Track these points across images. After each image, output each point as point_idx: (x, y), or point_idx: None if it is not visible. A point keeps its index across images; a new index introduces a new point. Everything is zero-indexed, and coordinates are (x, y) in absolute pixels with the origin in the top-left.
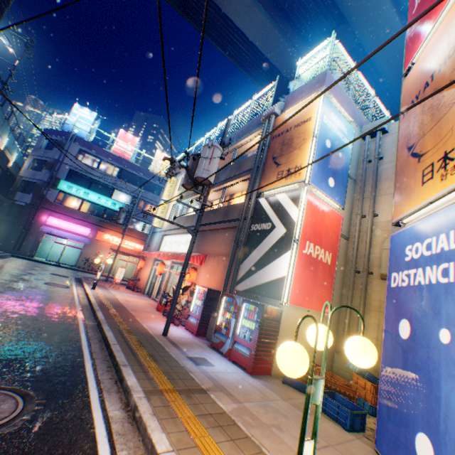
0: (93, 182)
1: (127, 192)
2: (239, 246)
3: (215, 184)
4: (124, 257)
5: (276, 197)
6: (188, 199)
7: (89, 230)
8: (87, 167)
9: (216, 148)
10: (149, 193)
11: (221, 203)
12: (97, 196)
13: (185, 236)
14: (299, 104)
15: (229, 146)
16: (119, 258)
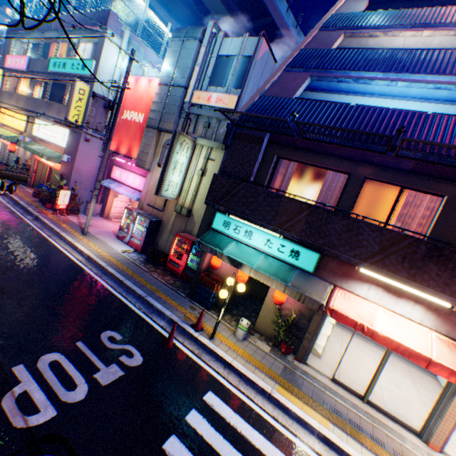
0: None
1: None
2: None
3: None
4: None
5: None
6: None
7: None
8: None
9: None
10: None
11: None
12: None
13: None
14: None
15: None
16: None
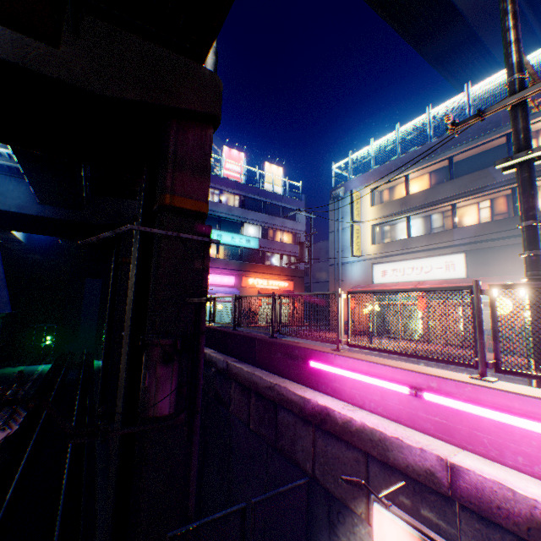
0: (219, 220)
1: (256, 223)
2: None
3: (485, 187)
4: (263, 300)
5: None
6: (410, 214)
7: (233, 278)
8: (210, 204)
9: None
10: (276, 219)
11: (488, 209)
12: (230, 236)
13: (435, 259)
14: None
15: (490, 133)
16: (267, 302)
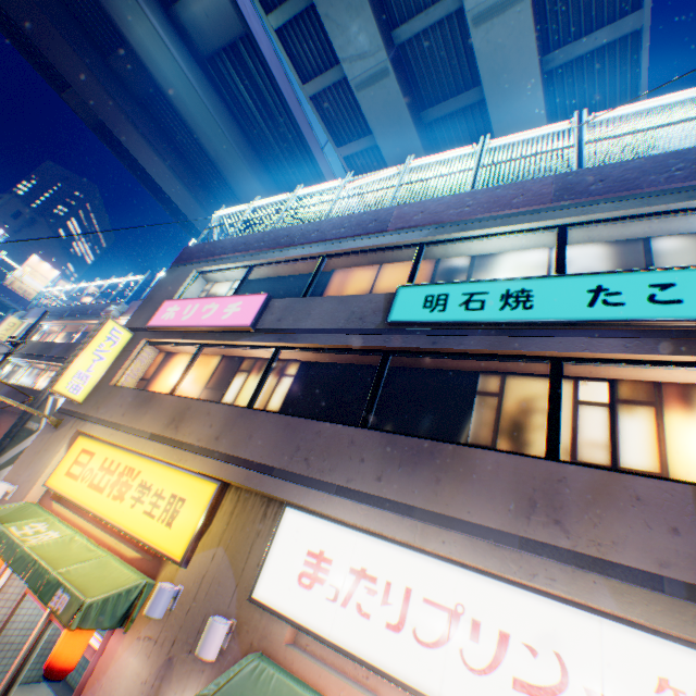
0: None
1: None
2: (7, 440)
3: (45, 356)
4: None
5: (60, 401)
6: (16, 358)
7: None
8: None
9: (3, 344)
10: None
11: (49, 378)
12: None
13: None
14: (127, 320)
15: (82, 317)
16: None
